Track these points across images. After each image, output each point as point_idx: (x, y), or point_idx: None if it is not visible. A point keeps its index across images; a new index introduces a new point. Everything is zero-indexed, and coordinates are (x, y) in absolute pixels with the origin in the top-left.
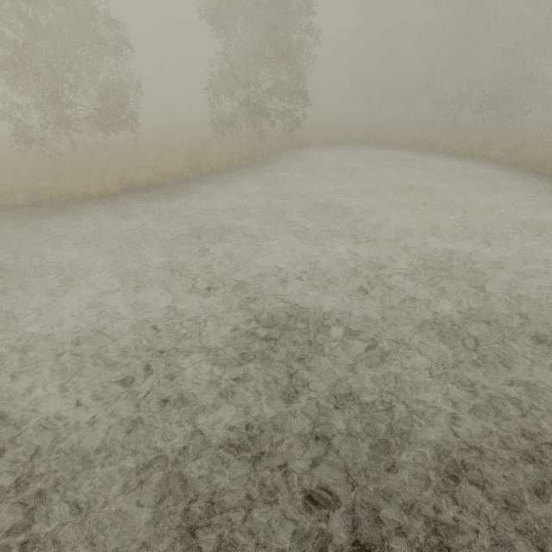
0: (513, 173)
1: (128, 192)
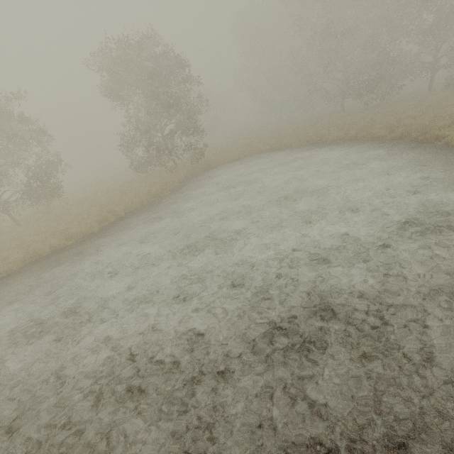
0: (397, 149)
1: (29, 266)
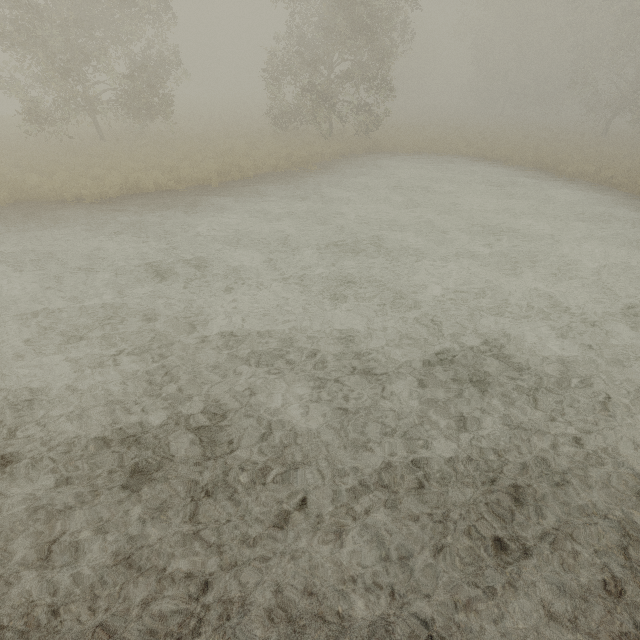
0: None
1: (128, 198)
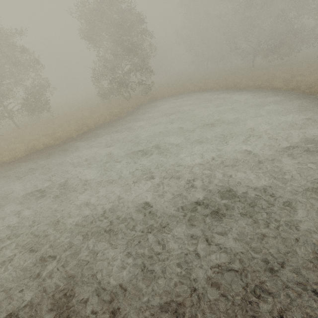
0: (289, 97)
1: (29, 155)
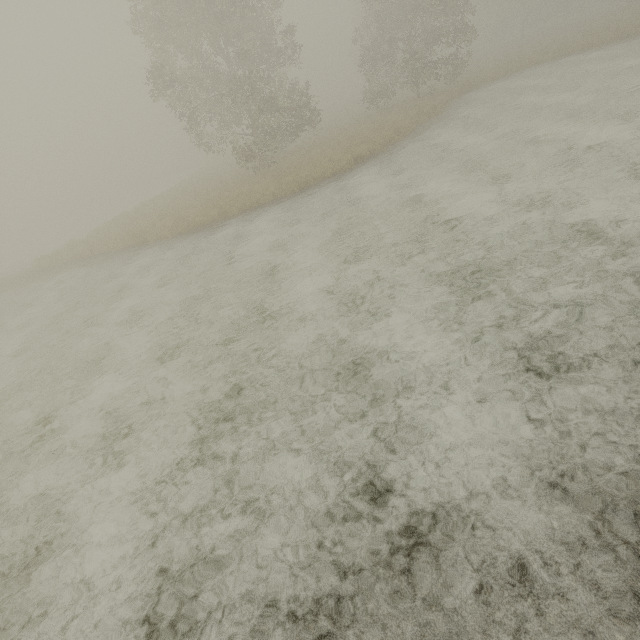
0: None
1: (362, 163)
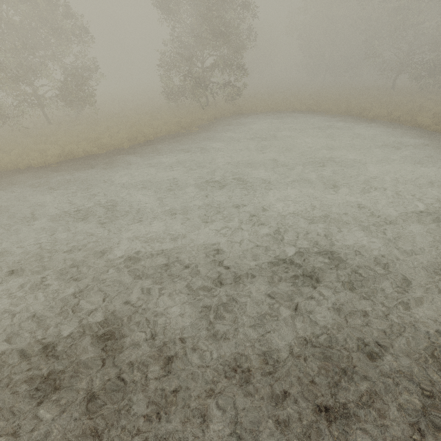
0: (437, 142)
1: (64, 163)
